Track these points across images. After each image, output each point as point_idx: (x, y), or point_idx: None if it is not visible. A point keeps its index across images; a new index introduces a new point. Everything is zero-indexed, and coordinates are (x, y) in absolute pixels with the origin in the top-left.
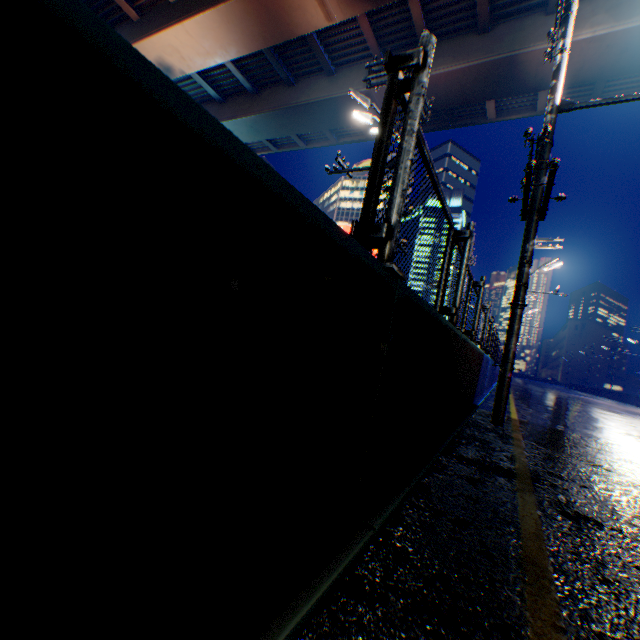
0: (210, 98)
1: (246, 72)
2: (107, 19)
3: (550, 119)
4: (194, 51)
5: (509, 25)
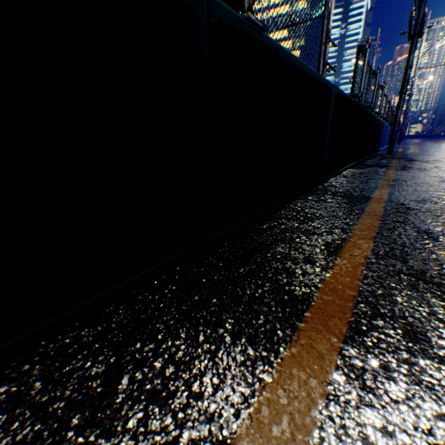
0: None
1: None
2: None
3: None
4: None
5: None
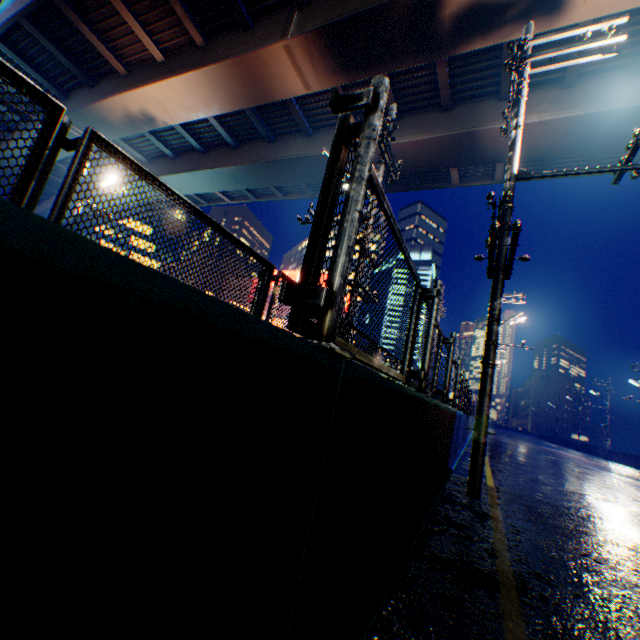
0: (192, 148)
1: (228, 128)
2: (95, 71)
3: (509, 185)
4: (178, 105)
5: (468, 106)
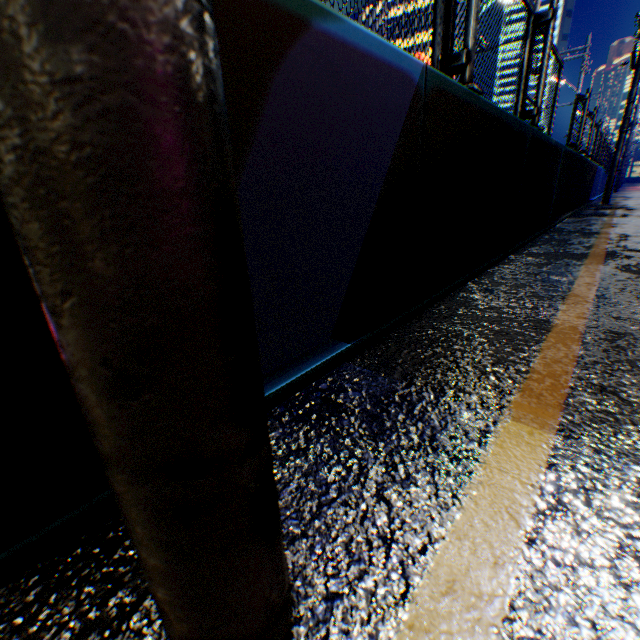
0: None
1: None
2: None
3: None
4: None
5: None
